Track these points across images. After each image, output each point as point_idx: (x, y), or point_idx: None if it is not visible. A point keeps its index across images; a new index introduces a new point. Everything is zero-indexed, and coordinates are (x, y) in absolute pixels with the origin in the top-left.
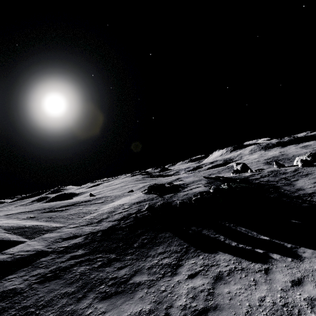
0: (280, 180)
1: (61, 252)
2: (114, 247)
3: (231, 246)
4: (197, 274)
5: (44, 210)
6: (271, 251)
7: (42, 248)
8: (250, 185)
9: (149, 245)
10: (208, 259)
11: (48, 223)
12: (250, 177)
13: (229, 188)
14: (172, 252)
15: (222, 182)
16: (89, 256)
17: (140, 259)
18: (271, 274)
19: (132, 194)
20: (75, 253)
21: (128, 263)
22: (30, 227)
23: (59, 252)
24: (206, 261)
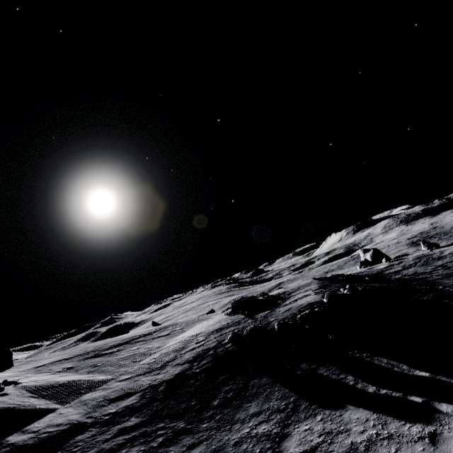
0: (435, 271)
1: (106, 422)
2: (183, 409)
3: (368, 393)
4: (315, 451)
5: (87, 355)
6: (436, 397)
7: (79, 418)
8: (387, 283)
9: (236, 402)
10: (331, 422)
11: (90, 376)
12: (386, 270)
13: (353, 293)
14: (272, 411)
15: (342, 284)
16: (145, 427)
17: (222, 429)
18: (441, 444)
19: (211, 317)
20: (125, 424)
21: (203, 436)
22: (65, 384)
23: (103, 423)
24: (327, 425)
